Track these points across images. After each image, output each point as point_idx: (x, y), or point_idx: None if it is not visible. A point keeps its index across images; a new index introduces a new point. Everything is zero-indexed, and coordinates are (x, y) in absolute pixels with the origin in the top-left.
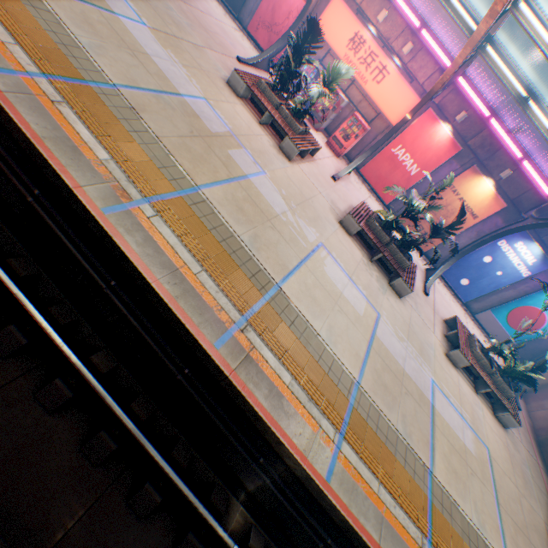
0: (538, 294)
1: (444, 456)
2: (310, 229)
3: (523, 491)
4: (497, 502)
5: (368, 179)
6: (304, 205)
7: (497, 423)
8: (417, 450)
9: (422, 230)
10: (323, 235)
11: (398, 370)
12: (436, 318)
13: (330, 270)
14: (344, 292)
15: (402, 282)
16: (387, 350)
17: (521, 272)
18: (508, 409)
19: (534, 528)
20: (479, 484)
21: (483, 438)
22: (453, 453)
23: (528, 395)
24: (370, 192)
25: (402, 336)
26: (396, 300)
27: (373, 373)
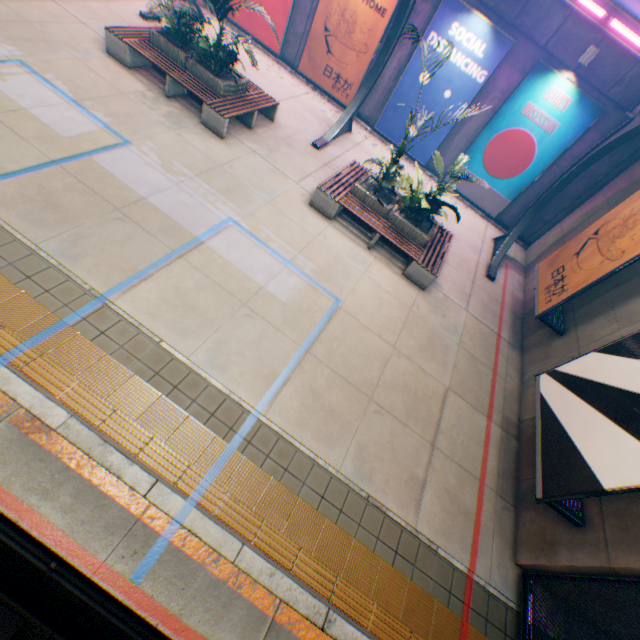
0: (510, 105)
1: (176, 290)
2: (1, 46)
3: (414, 353)
4: (308, 352)
5: (243, 25)
6: (12, 25)
7: (405, 284)
8: (84, 274)
9: (333, 74)
10: (37, 57)
11: (125, 198)
12: (325, 172)
13: (15, 87)
14: (37, 111)
15: (210, 111)
16: (112, 177)
17: (476, 77)
18: (412, 258)
19: (405, 391)
20: (264, 329)
21: (338, 291)
22: (211, 291)
23: (531, 266)
24: (254, 45)
25: (183, 171)
26: (207, 141)
27: (31, 189)
